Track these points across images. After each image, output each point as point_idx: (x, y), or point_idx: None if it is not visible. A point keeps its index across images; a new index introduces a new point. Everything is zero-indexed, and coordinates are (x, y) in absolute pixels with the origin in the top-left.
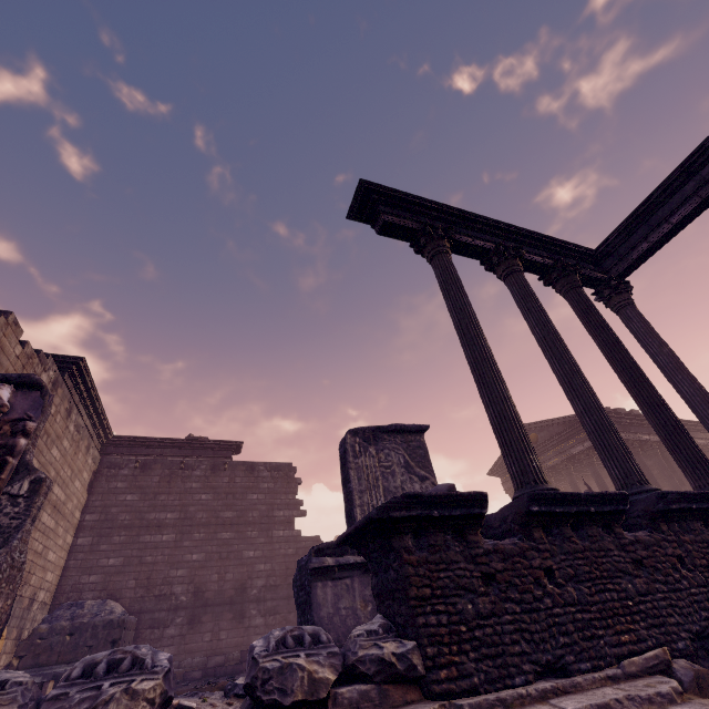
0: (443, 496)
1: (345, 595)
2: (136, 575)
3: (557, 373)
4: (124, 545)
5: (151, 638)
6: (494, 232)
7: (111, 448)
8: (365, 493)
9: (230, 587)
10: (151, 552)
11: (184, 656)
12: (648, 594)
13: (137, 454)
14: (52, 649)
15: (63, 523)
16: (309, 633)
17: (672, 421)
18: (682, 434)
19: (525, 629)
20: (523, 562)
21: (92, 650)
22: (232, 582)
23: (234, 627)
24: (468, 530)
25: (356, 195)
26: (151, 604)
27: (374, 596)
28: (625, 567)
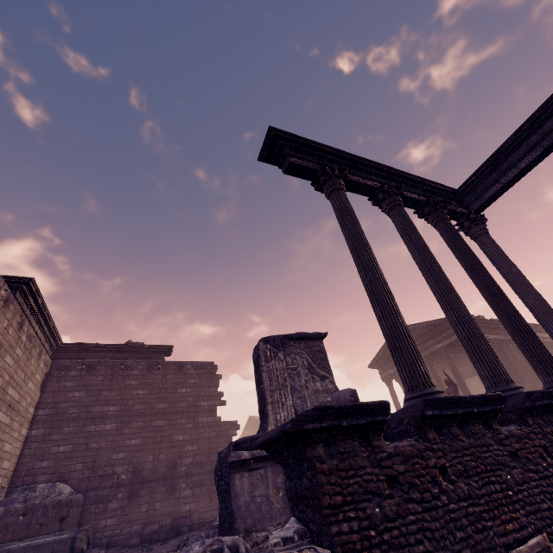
0: (351, 407)
1: (259, 484)
2: (83, 459)
3: (434, 290)
4: (72, 434)
5: (96, 512)
6: (379, 173)
7: (61, 353)
8: (275, 392)
9: (163, 466)
10: (96, 439)
11: (124, 525)
12: (524, 483)
13: (84, 358)
14: (7, 528)
15: (18, 418)
16: (228, 545)
17: (525, 328)
18: (534, 339)
19: (427, 528)
20: (421, 462)
21: (43, 527)
22: (164, 461)
23: (166, 499)
24: (372, 435)
25: (266, 140)
26: (96, 483)
27: (288, 499)
28: (503, 460)
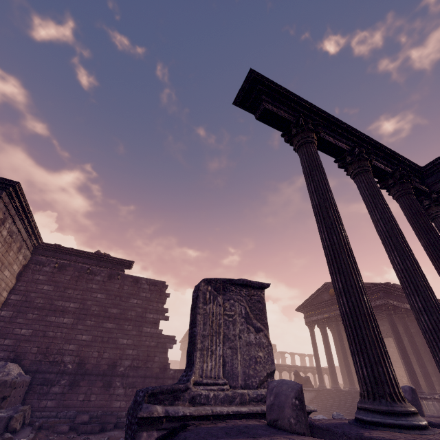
0: None
1: None
2: (39, 344)
3: (397, 266)
4: (35, 321)
5: (40, 392)
6: (350, 137)
7: (40, 250)
8: (206, 338)
9: (105, 363)
10: (53, 329)
11: (61, 409)
12: None
13: (58, 258)
14: None
15: None
16: None
17: None
18: None
19: None
20: None
21: None
22: (107, 359)
23: (102, 393)
24: None
25: (244, 83)
26: (45, 367)
27: None
28: None
